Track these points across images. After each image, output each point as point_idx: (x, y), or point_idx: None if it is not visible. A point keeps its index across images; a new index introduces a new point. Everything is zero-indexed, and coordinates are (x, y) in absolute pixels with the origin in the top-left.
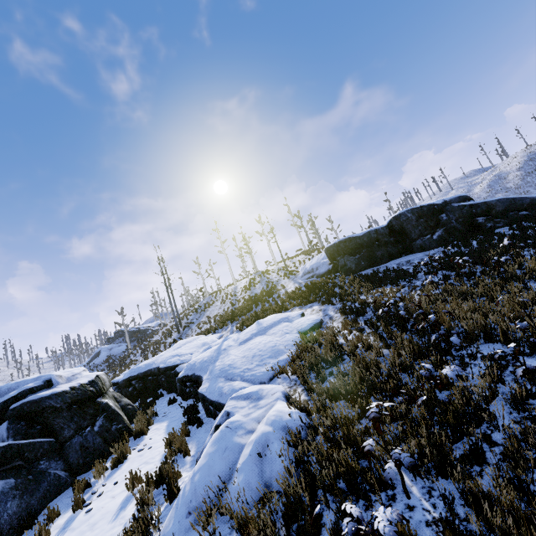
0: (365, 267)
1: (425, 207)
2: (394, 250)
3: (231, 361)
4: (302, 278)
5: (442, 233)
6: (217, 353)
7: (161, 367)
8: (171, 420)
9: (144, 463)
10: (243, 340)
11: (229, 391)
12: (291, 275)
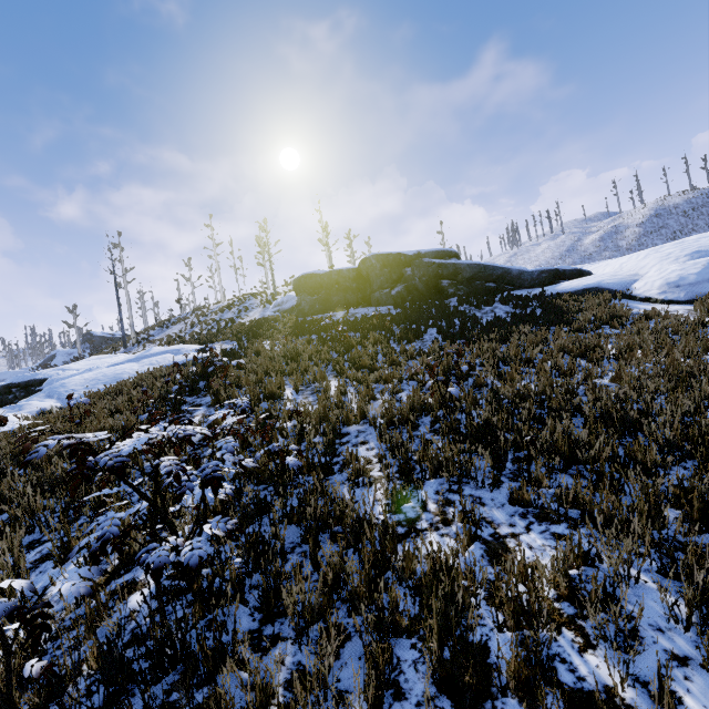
0: (319, 311)
1: (392, 255)
2: (353, 299)
3: (68, 380)
4: (270, 310)
5: (402, 289)
6: (81, 373)
7: (37, 378)
8: None
9: None
10: (113, 364)
11: None
12: (269, 304)
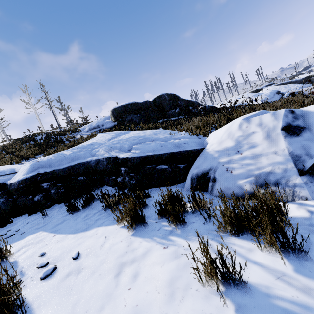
0: (144, 122)
1: (173, 94)
2: (158, 115)
3: (138, 135)
4: (89, 132)
5: (179, 110)
6: (82, 148)
7: None
8: (48, 227)
9: (123, 266)
10: (108, 138)
11: (187, 141)
12: (72, 132)
